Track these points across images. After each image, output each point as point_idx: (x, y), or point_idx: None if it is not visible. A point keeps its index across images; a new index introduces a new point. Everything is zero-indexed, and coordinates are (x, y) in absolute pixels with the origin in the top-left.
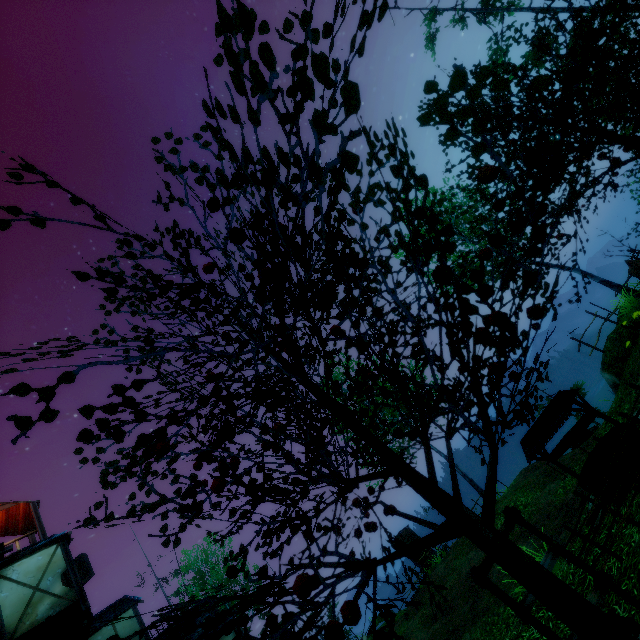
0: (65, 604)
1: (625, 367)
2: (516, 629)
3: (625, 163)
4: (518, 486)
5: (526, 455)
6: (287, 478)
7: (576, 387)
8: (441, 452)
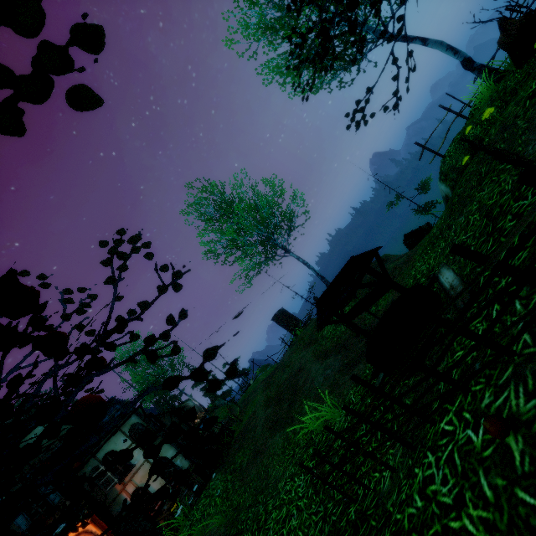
0: None
1: (459, 181)
2: (295, 467)
3: None
4: None
5: (317, 321)
6: None
7: (422, 184)
8: (300, 258)
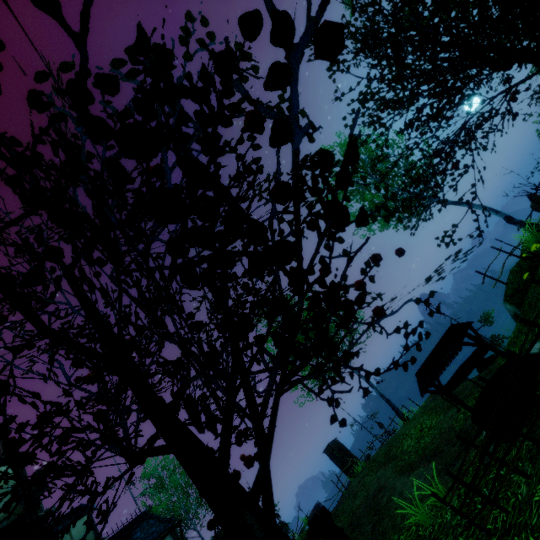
0: (12, 518)
1: (525, 298)
2: None
3: (523, 80)
4: (427, 408)
5: (420, 388)
6: (81, 443)
7: (485, 316)
8: (362, 375)
